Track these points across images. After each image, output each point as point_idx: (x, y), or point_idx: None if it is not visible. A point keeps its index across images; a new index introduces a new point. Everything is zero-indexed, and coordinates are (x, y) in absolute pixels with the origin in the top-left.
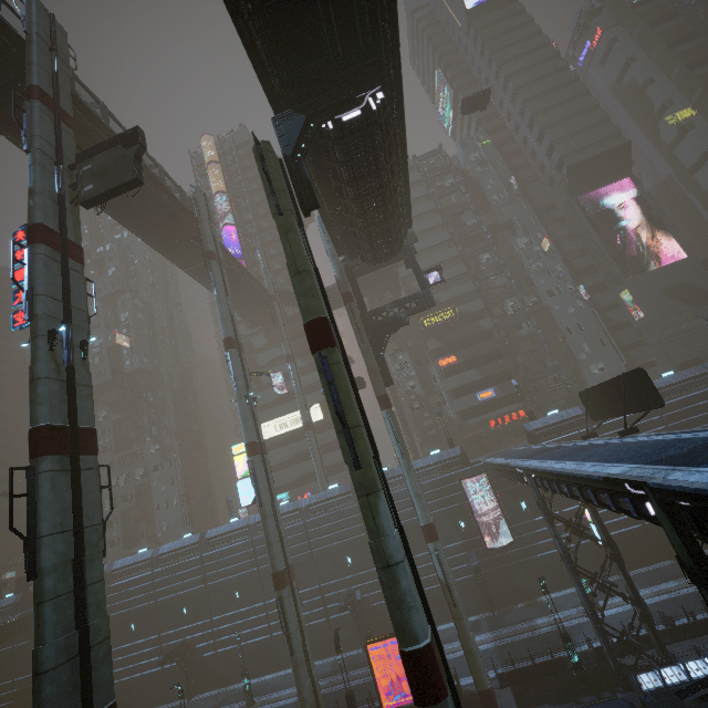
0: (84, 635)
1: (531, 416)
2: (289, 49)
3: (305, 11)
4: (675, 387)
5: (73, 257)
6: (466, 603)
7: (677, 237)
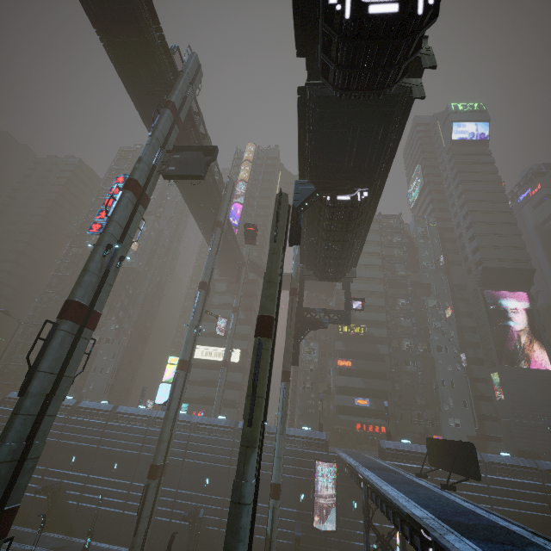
0: (28, 448)
1: (388, 436)
2: (323, 153)
3: (340, 140)
4: (507, 468)
5: (143, 204)
6: None
7: (549, 351)
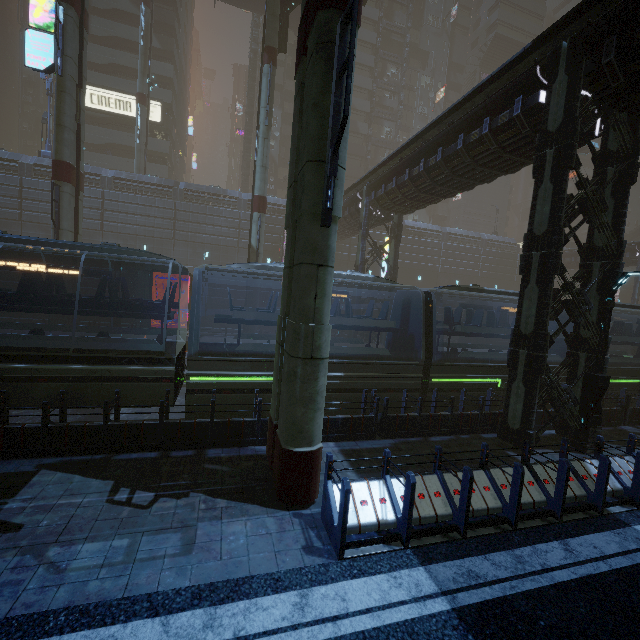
0: None
1: None
2: None
3: None
4: (458, 238)
5: None
6: None
7: None
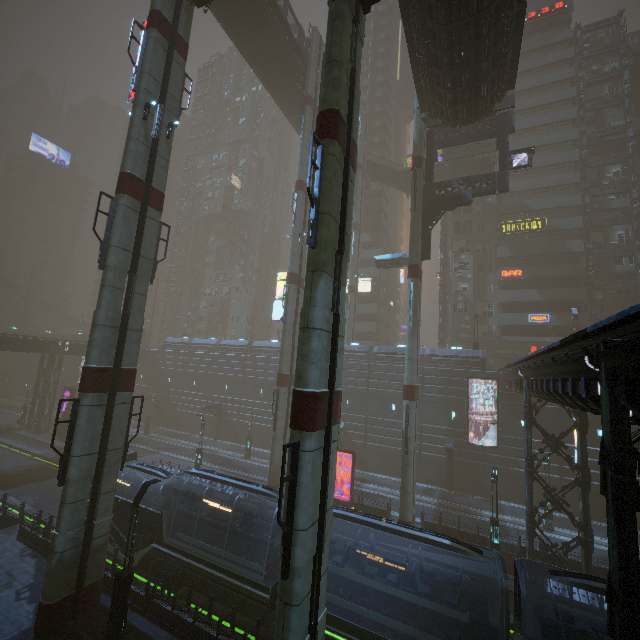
0: (125, 319)
1: None
2: None
3: None
4: None
5: (178, 50)
6: (430, 474)
7: None
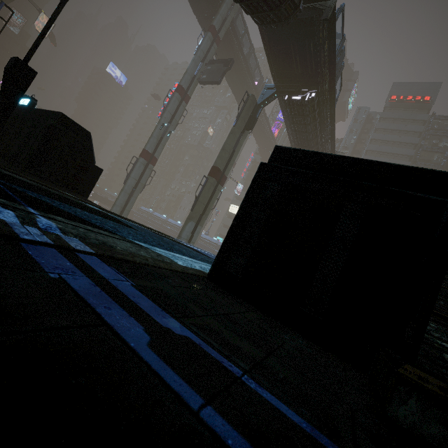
0: (126, 205)
1: None
2: (278, 63)
3: (287, 54)
4: None
5: (185, 100)
6: None
7: None
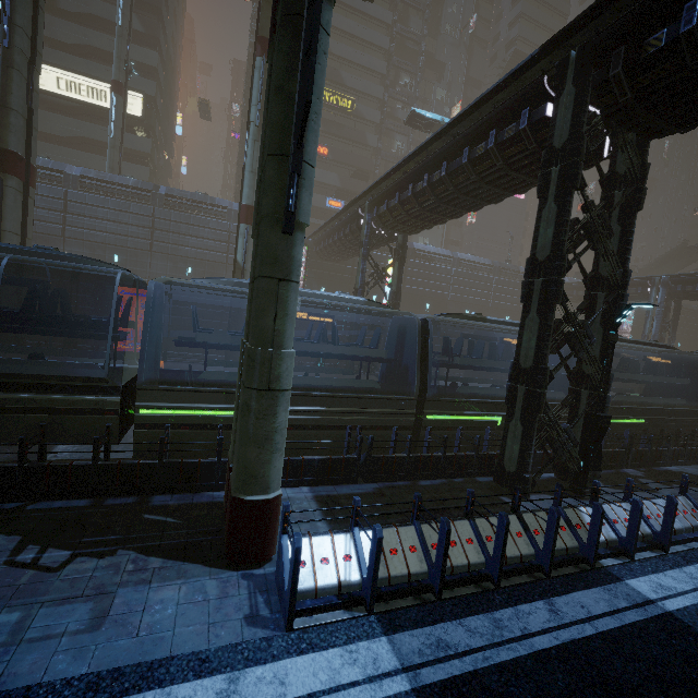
0: None
1: None
2: None
3: None
4: (470, 265)
5: None
6: None
7: None
